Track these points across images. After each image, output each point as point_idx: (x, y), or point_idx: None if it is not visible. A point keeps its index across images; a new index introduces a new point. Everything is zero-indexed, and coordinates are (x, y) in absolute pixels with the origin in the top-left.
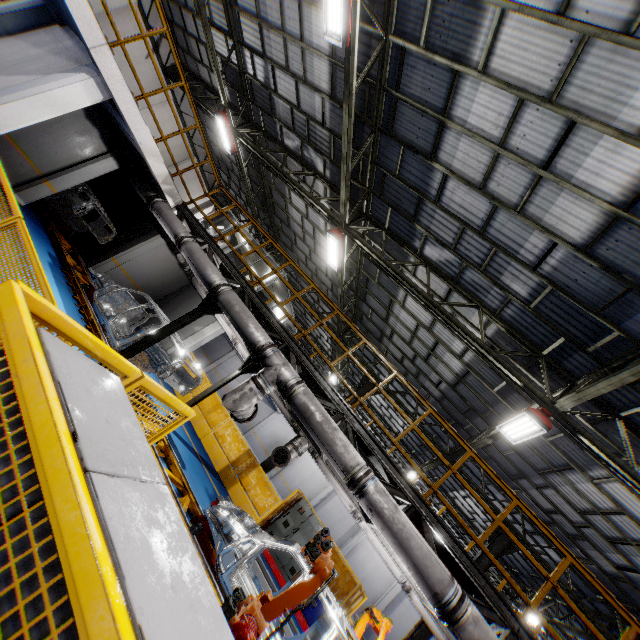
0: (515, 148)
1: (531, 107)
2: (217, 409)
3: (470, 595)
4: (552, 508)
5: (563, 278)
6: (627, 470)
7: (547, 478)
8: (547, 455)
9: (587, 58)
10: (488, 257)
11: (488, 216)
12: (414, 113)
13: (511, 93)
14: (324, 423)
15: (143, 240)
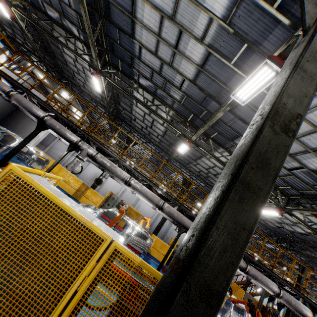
0: (164, 38)
1: (166, 20)
2: (61, 170)
3: (167, 202)
4: (199, 170)
5: (189, 92)
6: (212, 154)
7: (197, 161)
8: (195, 154)
9: (181, 3)
10: (164, 84)
11: (160, 67)
12: (119, 12)
13: (157, 12)
14: (111, 166)
15: None
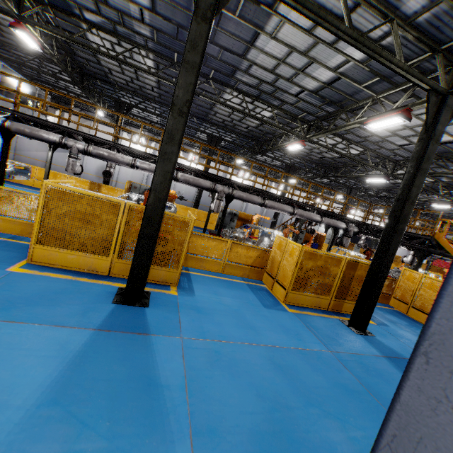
0: None
1: None
2: (57, 176)
3: (182, 171)
4: (223, 120)
5: (156, 25)
6: (217, 101)
7: (214, 110)
8: (207, 102)
9: None
10: (120, 19)
11: None
12: None
13: None
14: (109, 155)
15: None
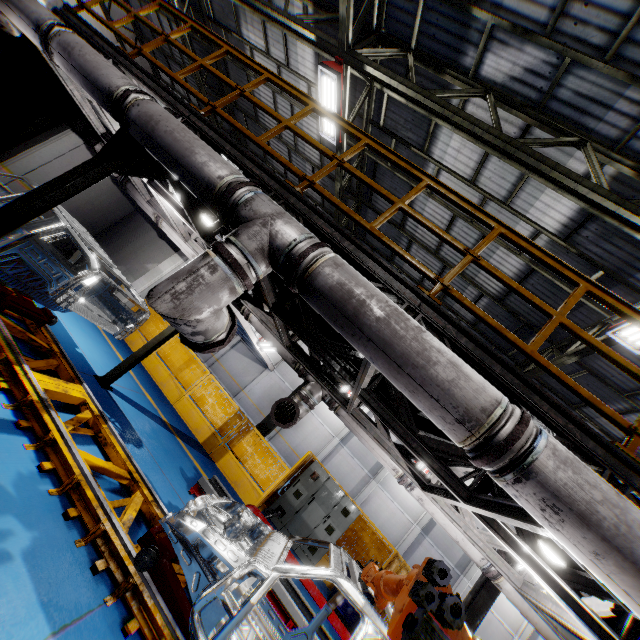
0: None
1: None
2: (190, 365)
3: None
4: None
5: None
6: None
7: (636, 400)
8: None
9: None
10: (633, 16)
11: None
12: None
13: None
14: (394, 319)
15: (46, 138)
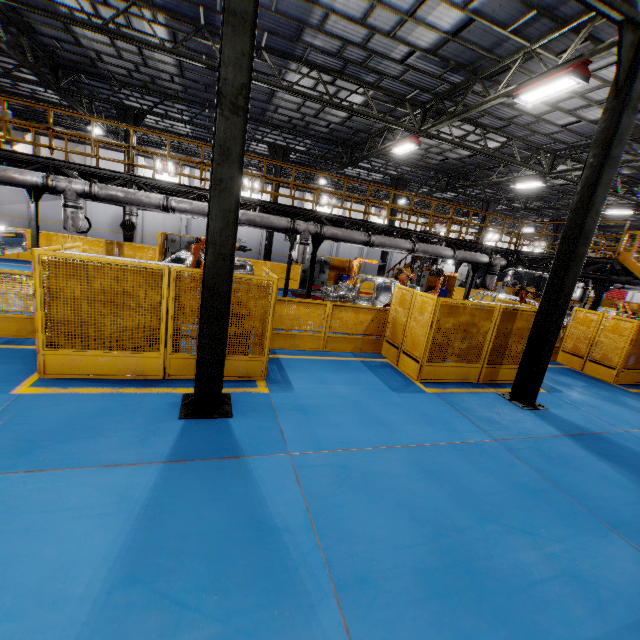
0: None
1: None
2: (52, 239)
3: (241, 208)
4: (289, 118)
5: None
6: (279, 86)
7: (273, 103)
8: (262, 90)
9: None
10: None
11: None
12: None
13: None
14: (127, 196)
15: None
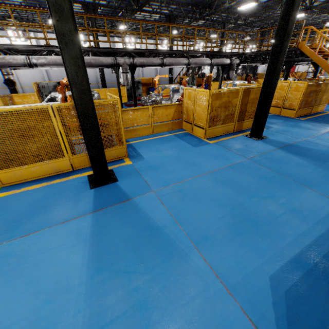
0: None
1: None
2: None
3: None
4: None
5: None
6: None
7: None
8: None
9: None
10: None
11: None
12: None
13: None
14: None
15: None
